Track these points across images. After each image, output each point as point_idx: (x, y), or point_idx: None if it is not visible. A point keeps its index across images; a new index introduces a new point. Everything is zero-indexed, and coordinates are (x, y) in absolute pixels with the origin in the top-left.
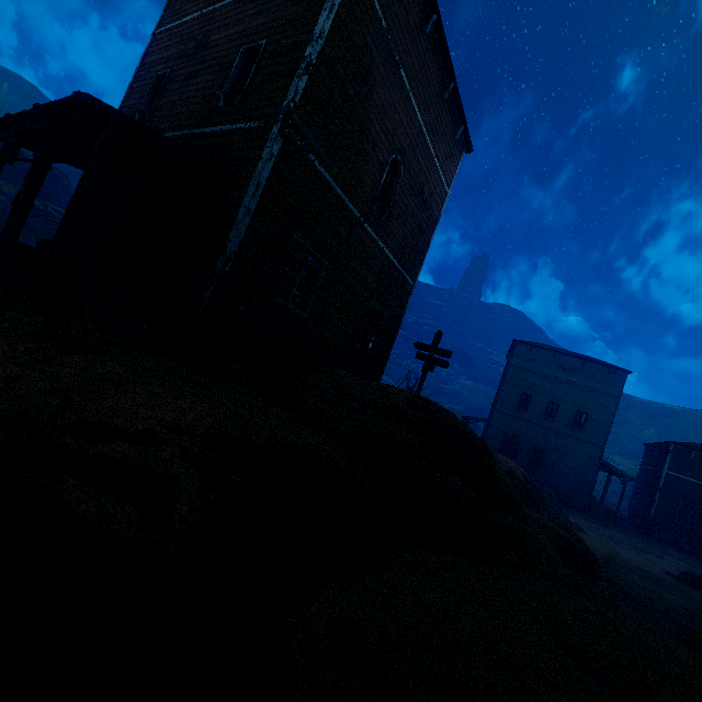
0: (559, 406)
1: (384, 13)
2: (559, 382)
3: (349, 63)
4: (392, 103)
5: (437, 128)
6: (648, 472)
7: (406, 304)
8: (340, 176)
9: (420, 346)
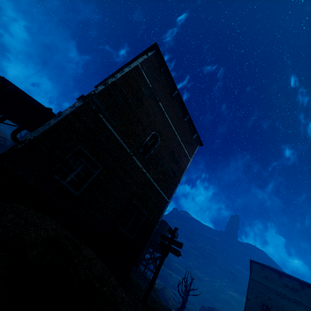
0: None
1: (151, 83)
2: (289, 299)
3: (130, 91)
4: (154, 112)
5: (181, 130)
6: None
7: (163, 211)
8: (119, 129)
9: (164, 237)
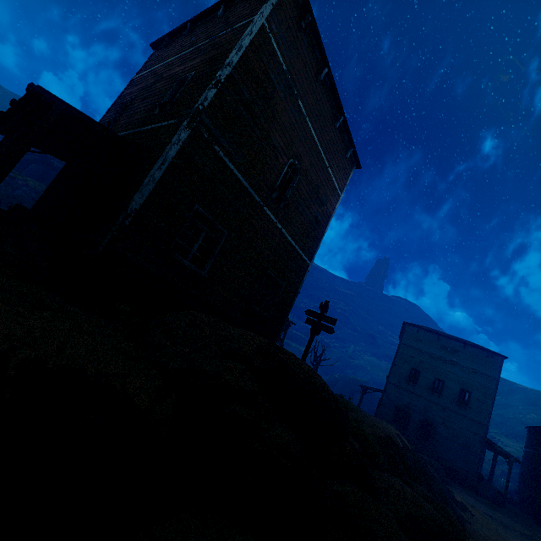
0: (445, 383)
1: (285, 61)
2: (444, 361)
3: (254, 87)
4: (291, 122)
5: (330, 147)
6: (532, 455)
7: (302, 278)
8: (243, 167)
9: (310, 312)
